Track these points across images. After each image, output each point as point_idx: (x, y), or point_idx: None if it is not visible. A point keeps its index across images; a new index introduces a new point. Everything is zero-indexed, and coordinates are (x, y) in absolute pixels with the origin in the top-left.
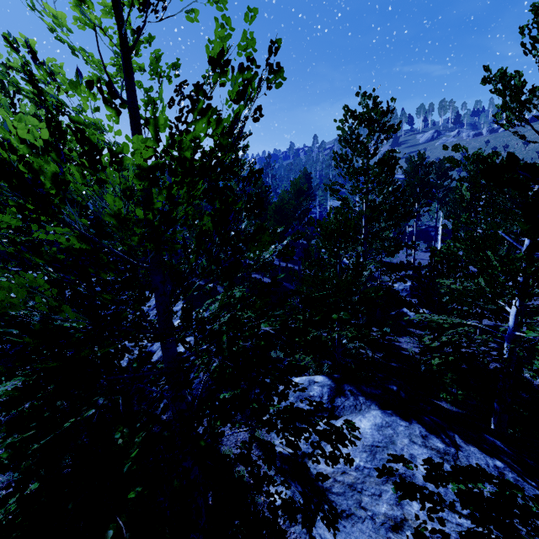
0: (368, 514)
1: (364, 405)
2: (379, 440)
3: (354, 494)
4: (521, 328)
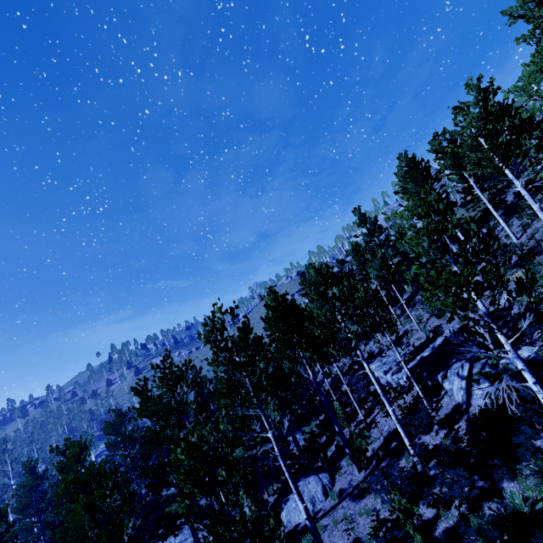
0: None
1: None
2: None
3: None
4: None
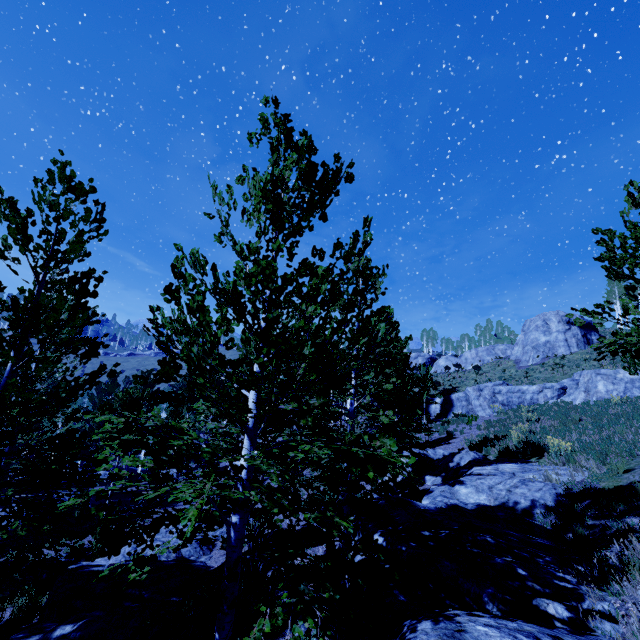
0: None
1: None
2: None
3: None
4: None
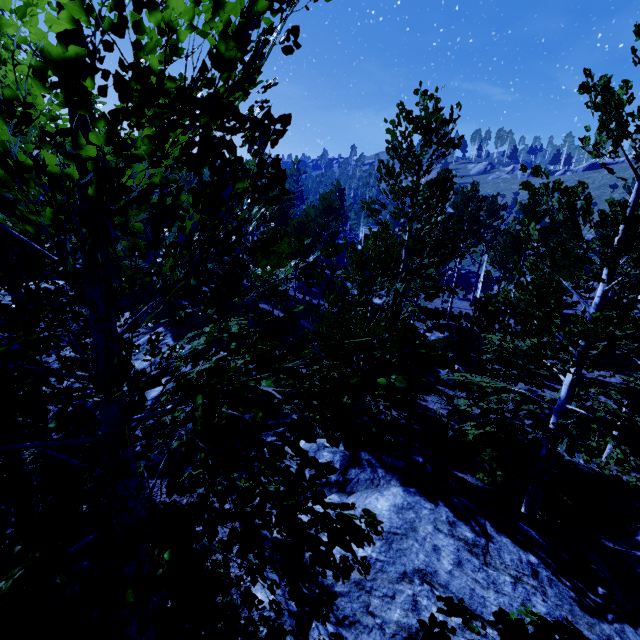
0: (377, 621)
1: (383, 480)
2: (398, 525)
3: (361, 595)
4: (579, 402)
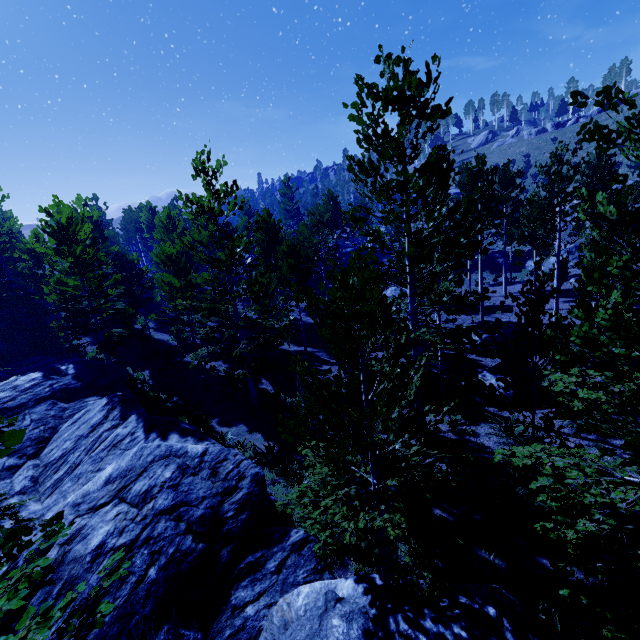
0: None
1: None
2: None
3: None
4: None
